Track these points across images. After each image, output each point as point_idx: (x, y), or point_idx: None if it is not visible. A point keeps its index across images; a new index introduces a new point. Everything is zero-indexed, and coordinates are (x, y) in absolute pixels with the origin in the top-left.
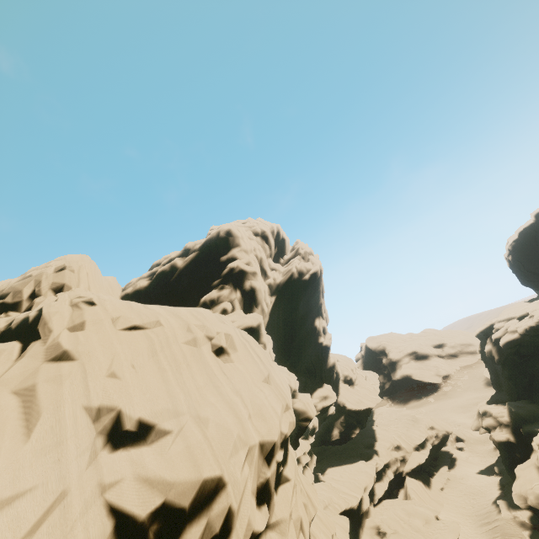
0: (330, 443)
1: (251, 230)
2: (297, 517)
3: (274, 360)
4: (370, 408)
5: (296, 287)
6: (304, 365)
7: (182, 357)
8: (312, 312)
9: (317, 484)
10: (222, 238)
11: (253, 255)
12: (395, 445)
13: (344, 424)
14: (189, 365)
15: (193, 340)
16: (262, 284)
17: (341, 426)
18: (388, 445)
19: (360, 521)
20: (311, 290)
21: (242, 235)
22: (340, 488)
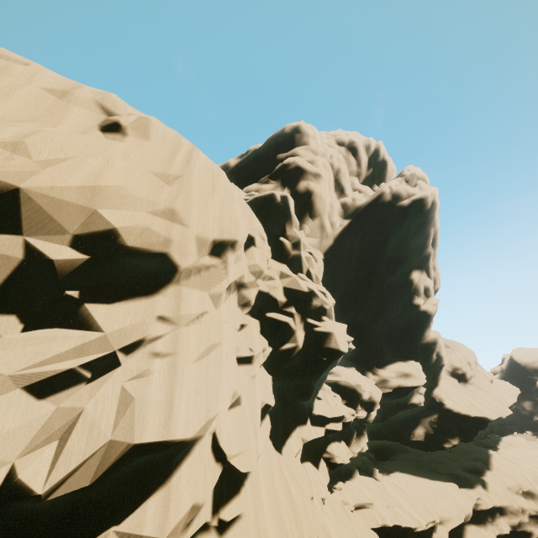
0: (408, 442)
1: (334, 138)
2: (68, 411)
3: (338, 305)
4: (486, 419)
5: (386, 214)
6: (385, 328)
7: (6, 85)
8: (410, 261)
9: (363, 477)
10: (286, 135)
11: (326, 160)
12: (525, 488)
13: (436, 425)
14: (9, 96)
15: (62, 92)
16: (330, 197)
17: (430, 426)
18: (510, 484)
19: None
20: (410, 226)
21: (316, 135)
22: (397, 498)
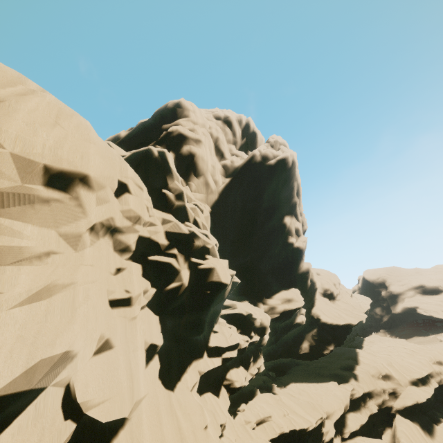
0: (298, 356)
1: (212, 114)
2: None
3: (229, 250)
4: (350, 325)
5: (258, 172)
6: (269, 265)
7: None
8: (282, 209)
9: (263, 395)
10: (170, 109)
11: (205, 130)
12: (383, 373)
13: (316, 337)
14: None
15: None
16: (212, 159)
17: (312, 339)
18: (373, 372)
19: None
20: (278, 180)
21: (195, 109)
22: (291, 405)
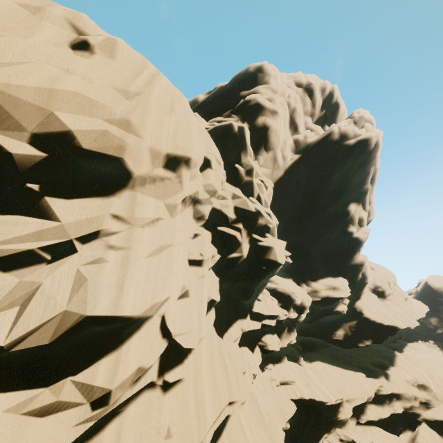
0: (330, 340)
1: (294, 79)
2: (29, 284)
3: (283, 228)
4: (396, 327)
5: (332, 152)
6: (321, 249)
7: None
8: (349, 194)
9: (290, 362)
10: (250, 74)
11: (283, 99)
12: (420, 382)
13: (354, 329)
14: None
15: (35, 8)
16: (284, 133)
17: (349, 330)
18: (408, 378)
19: (328, 425)
20: (353, 163)
21: (277, 75)
22: (315, 379)
